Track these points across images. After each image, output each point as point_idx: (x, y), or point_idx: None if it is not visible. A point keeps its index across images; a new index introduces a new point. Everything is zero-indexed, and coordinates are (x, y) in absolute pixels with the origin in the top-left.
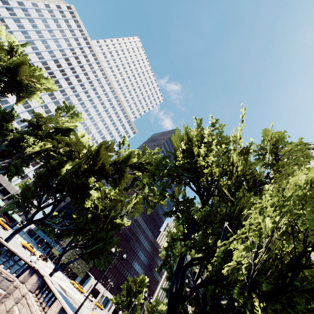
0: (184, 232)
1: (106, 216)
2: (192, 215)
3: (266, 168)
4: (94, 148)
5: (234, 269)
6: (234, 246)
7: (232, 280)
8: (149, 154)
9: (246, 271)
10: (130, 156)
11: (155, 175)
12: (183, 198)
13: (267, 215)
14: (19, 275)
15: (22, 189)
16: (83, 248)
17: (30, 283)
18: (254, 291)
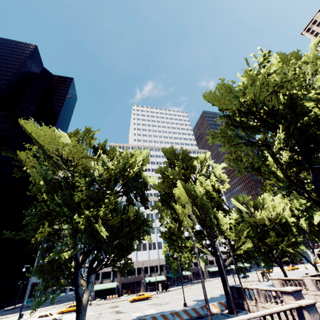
0: None
1: None
2: None
3: None
4: None
5: None
6: None
7: None
8: None
9: None
10: None
11: None
12: None
13: None
14: None
15: None
16: None
17: None
18: None
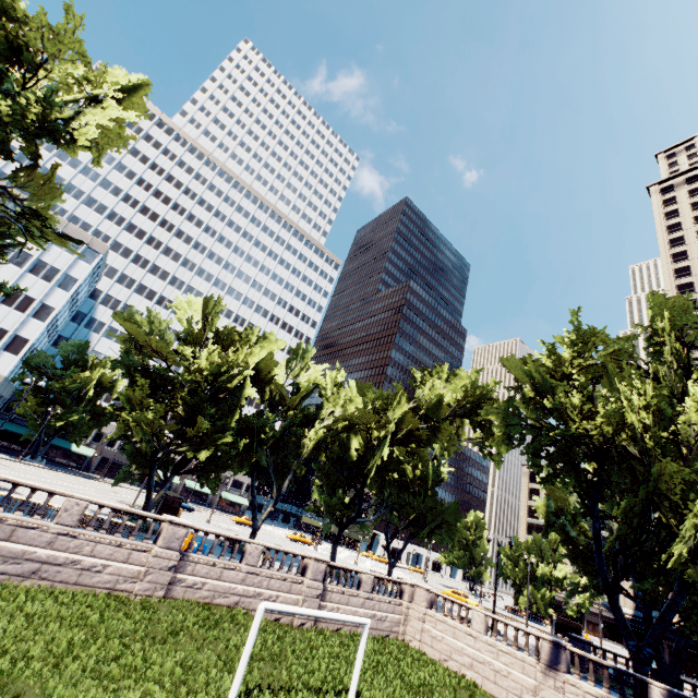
0: (583, 502)
1: (422, 478)
2: (584, 476)
3: (669, 367)
4: (393, 417)
5: (676, 559)
6: (661, 518)
7: (675, 565)
8: (472, 393)
9: (686, 553)
10: (440, 402)
11: (511, 440)
12: (554, 447)
13: (690, 460)
14: (399, 596)
15: (323, 499)
16: (407, 528)
17: (420, 601)
18: (696, 558)
